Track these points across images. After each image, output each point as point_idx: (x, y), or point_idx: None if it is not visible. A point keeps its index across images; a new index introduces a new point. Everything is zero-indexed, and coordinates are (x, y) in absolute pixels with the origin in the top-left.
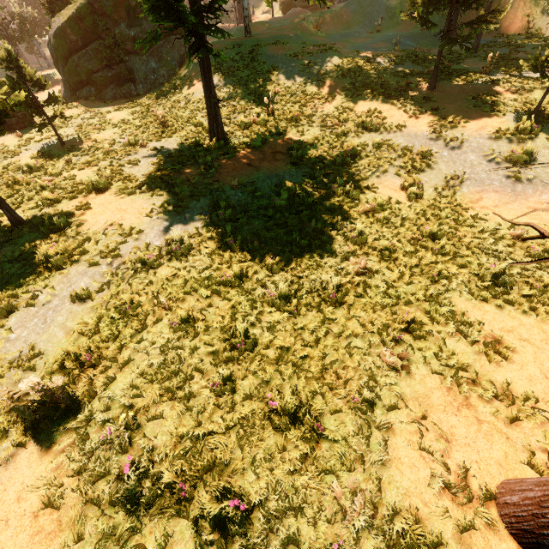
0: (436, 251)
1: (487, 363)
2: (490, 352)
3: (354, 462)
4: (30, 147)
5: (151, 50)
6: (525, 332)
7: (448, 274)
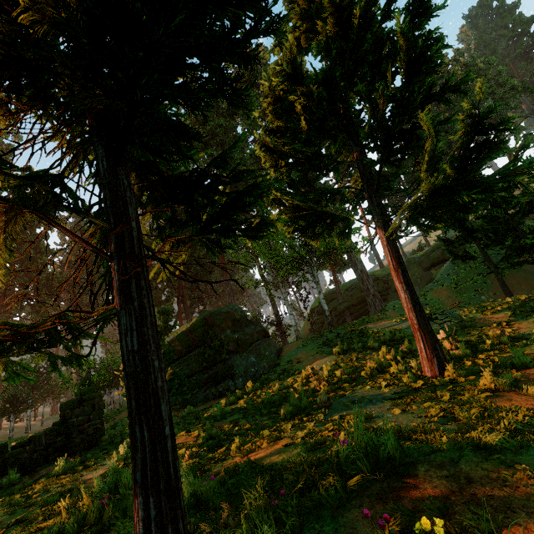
0: None
1: None
2: None
3: None
4: (97, 466)
5: (250, 348)
6: None
7: None
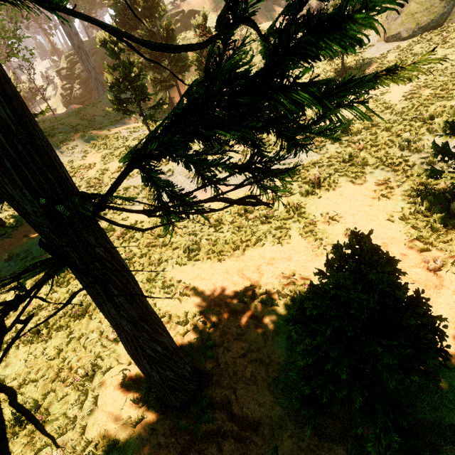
0: (160, 246)
1: (179, 304)
2: (179, 297)
3: (67, 426)
4: None
5: None
6: (203, 274)
7: (165, 258)
